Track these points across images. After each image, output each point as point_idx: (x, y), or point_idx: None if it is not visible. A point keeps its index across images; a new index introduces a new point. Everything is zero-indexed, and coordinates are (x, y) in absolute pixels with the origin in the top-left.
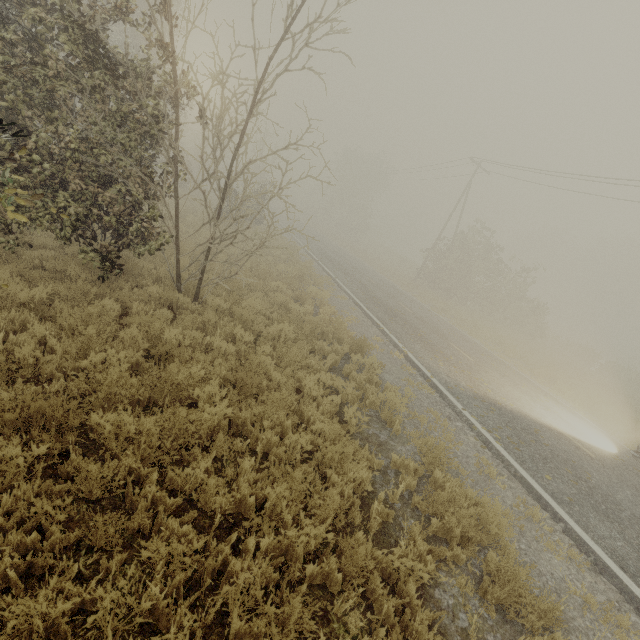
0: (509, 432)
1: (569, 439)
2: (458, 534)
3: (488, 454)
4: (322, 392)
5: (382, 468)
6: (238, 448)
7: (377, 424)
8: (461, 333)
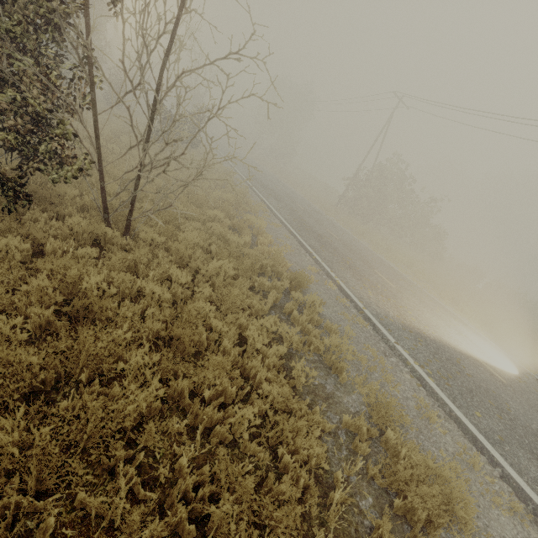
0: (437, 365)
1: (483, 365)
2: (423, 519)
3: (423, 392)
4: (266, 341)
5: (332, 429)
6: (174, 428)
7: (322, 371)
8: (380, 258)
